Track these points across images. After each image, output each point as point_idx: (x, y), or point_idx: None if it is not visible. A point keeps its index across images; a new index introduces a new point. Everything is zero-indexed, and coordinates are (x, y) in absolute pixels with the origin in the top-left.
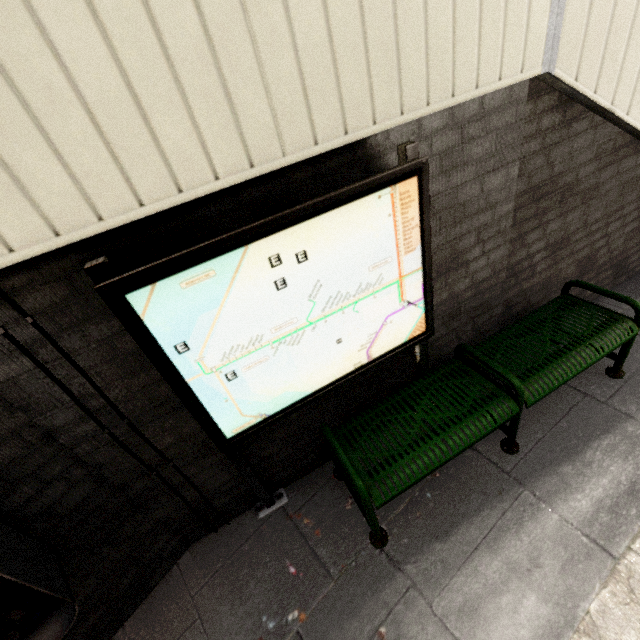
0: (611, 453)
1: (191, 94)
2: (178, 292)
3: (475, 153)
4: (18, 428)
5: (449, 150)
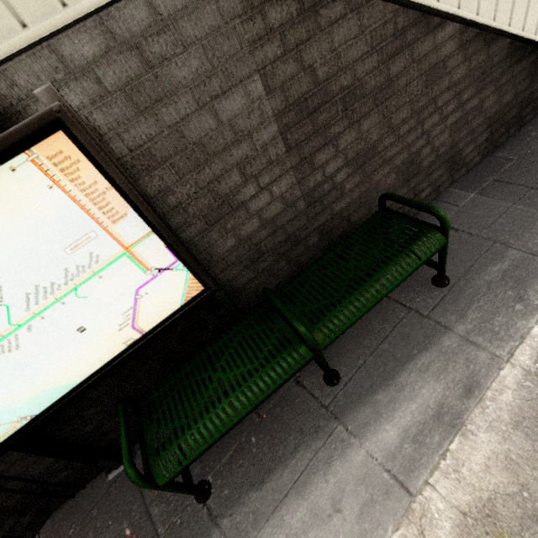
0: (425, 373)
1: None
2: None
3: (181, 77)
4: None
5: (135, 81)
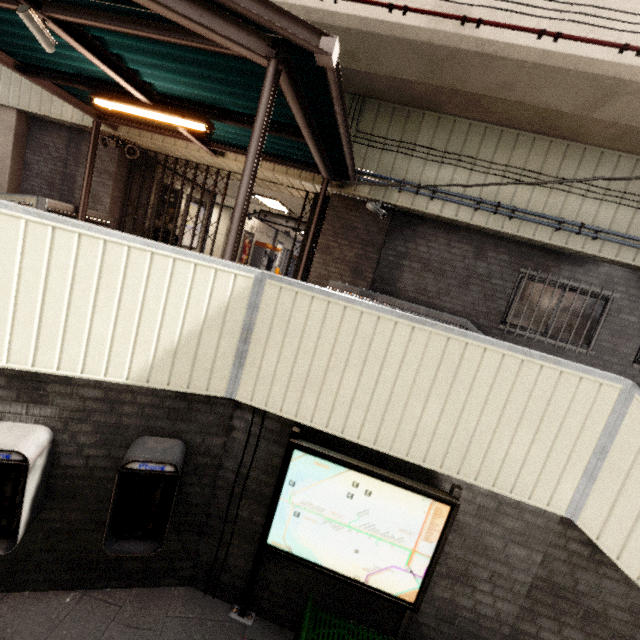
0: None
1: (370, 412)
2: (311, 463)
3: (506, 523)
4: (217, 455)
5: (487, 508)
